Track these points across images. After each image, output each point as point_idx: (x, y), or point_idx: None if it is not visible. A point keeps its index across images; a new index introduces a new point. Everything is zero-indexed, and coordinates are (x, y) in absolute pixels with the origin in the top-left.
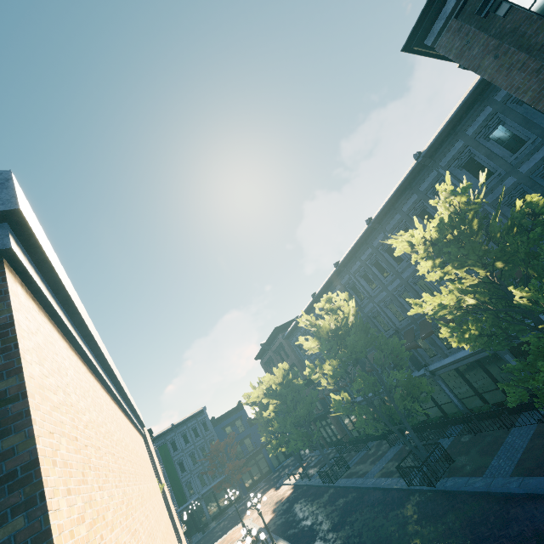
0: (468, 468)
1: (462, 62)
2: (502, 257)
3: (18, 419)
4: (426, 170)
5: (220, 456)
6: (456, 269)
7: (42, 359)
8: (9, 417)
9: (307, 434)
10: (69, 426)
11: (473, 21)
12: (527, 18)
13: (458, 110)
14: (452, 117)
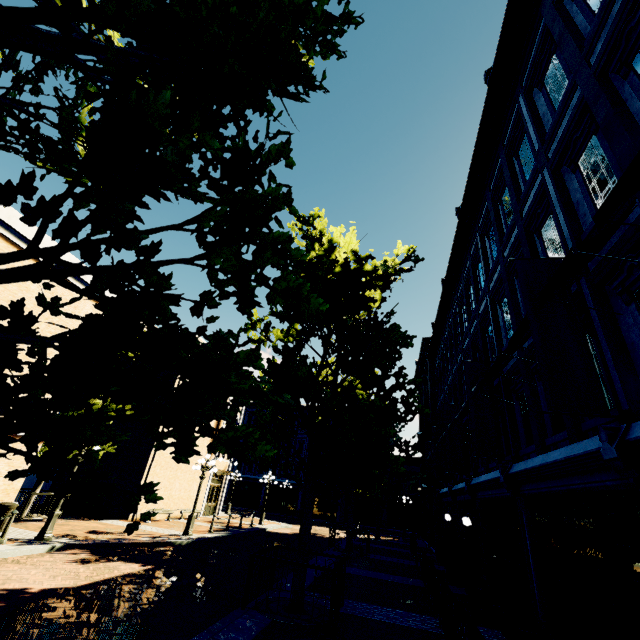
0: None
1: None
2: None
3: None
4: None
5: None
6: None
7: None
8: None
9: None
10: None
11: None
12: None
13: None
14: None
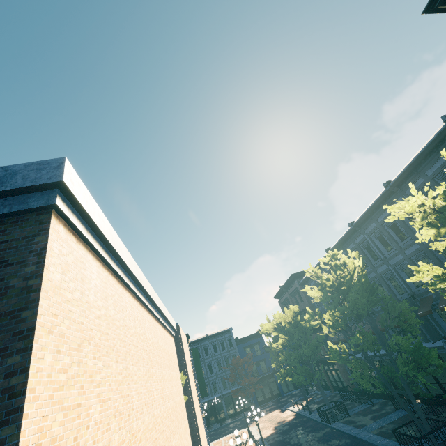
0: None
1: None
2: None
3: (33, 302)
4: None
5: (239, 369)
6: None
7: (66, 271)
8: (30, 300)
9: (309, 372)
10: (77, 314)
11: None
12: None
13: None
14: None
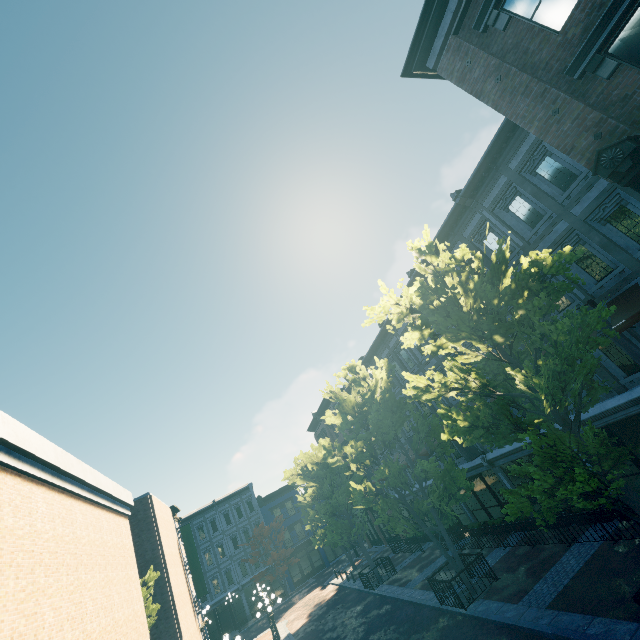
0: (509, 591)
1: (465, 87)
2: (499, 330)
3: None
4: (468, 212)
5: (265, 542)
6: (452, 342)
7: None
8: None
9: (346, 527)
10: None
11: (474, 37)
12: (528, 30)
13: (495, 139)
14: (489, 148)
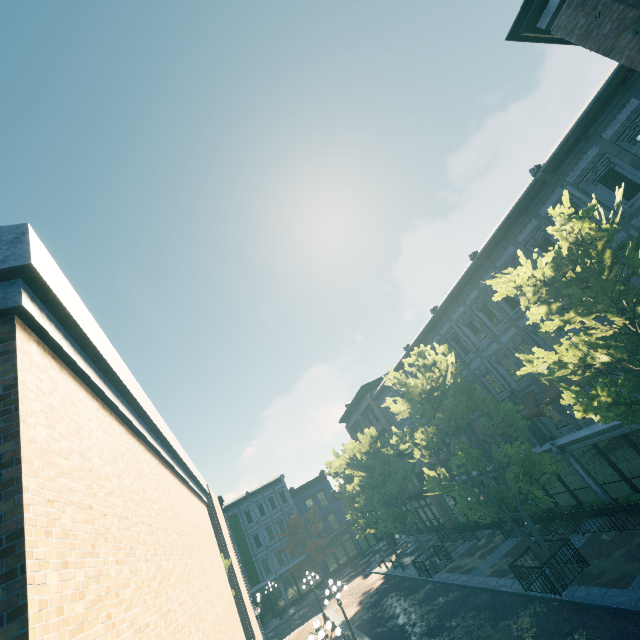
0: (608, 576)
1: (589, 45)
2: None
3: (9, 485)
4: (547, 188)
5: (300, 532)
6: (582, 317)
7: (53, 422)
8: (1, 483)
9: (399, 515)
10: (81, 493)
11: None
12: None
13: (590, 107)
14: (582, 117)
